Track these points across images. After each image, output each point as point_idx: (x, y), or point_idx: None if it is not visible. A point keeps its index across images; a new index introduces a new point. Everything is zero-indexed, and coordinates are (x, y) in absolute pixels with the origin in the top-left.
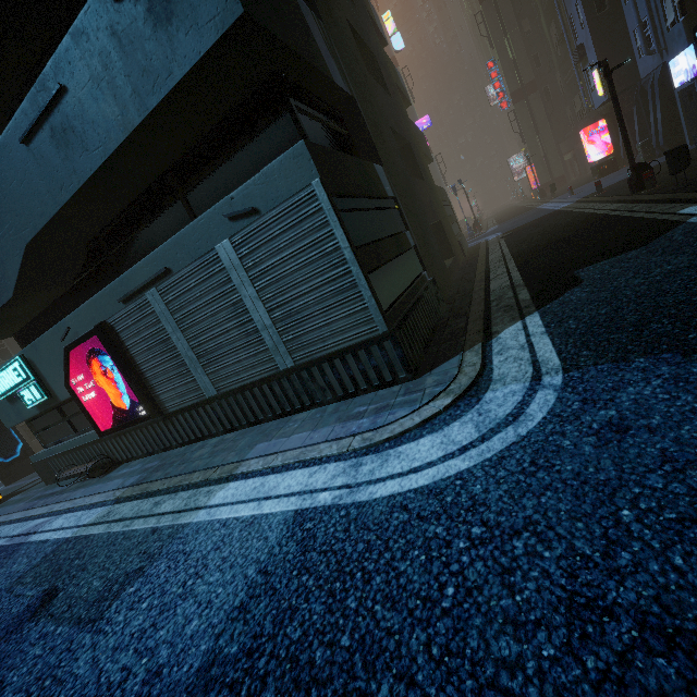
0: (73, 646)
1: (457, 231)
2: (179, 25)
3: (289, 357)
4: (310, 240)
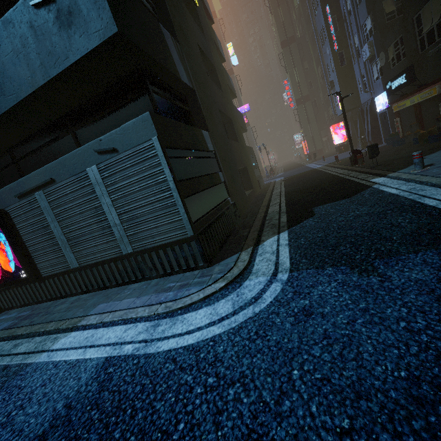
0: None
1: (258, 173)
2: (76, 30)
3: (129, 246)
4: (149, 173)
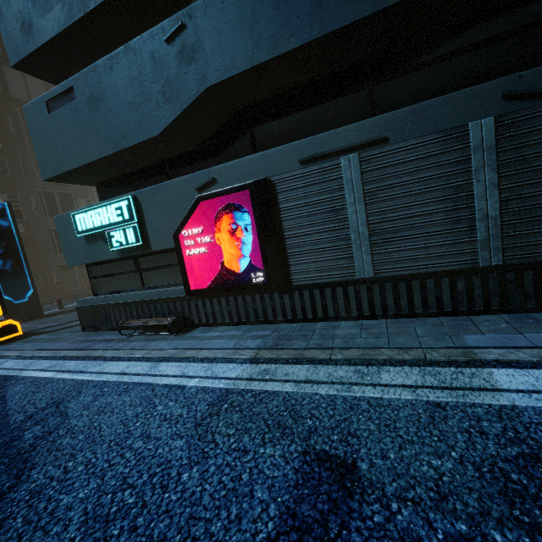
0: None
1: None
2: None
3: (499, 254)
4: None
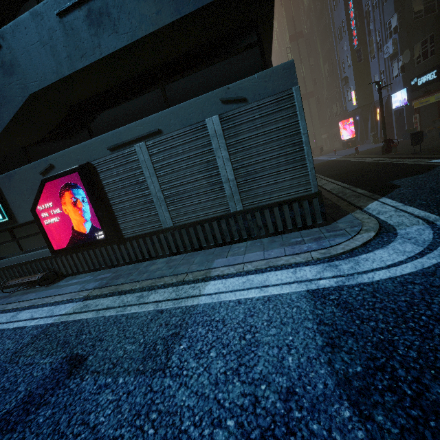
0: (155, 388)
1: None
2: None
3: (240, 203)
4: (281, 125)
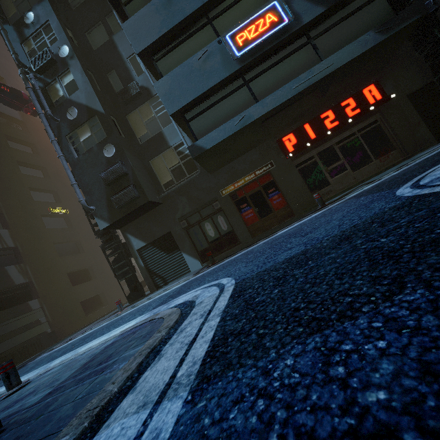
0: None
1: None
2: None
3: None
4: None
